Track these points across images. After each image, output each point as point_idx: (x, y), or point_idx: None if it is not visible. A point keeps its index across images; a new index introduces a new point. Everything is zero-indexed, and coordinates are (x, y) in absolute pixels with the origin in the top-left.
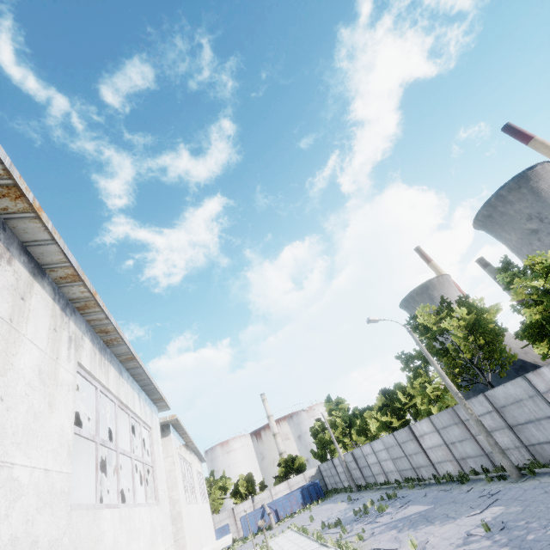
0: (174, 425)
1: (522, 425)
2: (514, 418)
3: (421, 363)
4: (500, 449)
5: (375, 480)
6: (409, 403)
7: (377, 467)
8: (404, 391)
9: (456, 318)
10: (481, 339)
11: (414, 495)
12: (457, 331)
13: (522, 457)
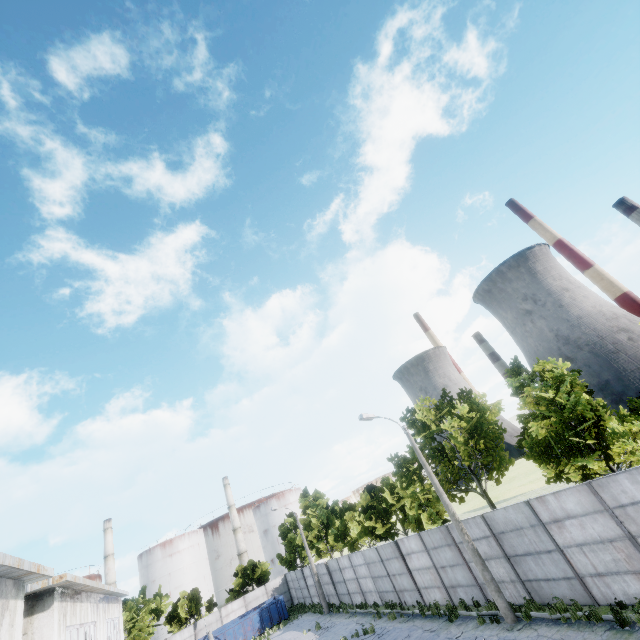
0: (63, 586)
1: (521, 557)
2: (512, 548)
3: (416, 469)
4: (496, 585)
5: (351, 600)
6: (397, 504)
7: (355, 584)
8: (392, 489)
9: (457, 415)
10: (481, 443)
11: (395, 632)
12: (458, 434)
13: (517, 593)
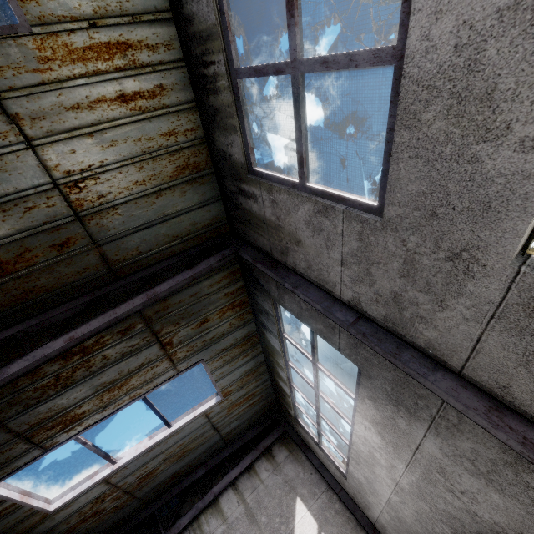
0: None
1: None
2: None
3: None
4: None
5: None
6: None
7: None
8: None
9: None
10: None
11: None
12: None
13: None
